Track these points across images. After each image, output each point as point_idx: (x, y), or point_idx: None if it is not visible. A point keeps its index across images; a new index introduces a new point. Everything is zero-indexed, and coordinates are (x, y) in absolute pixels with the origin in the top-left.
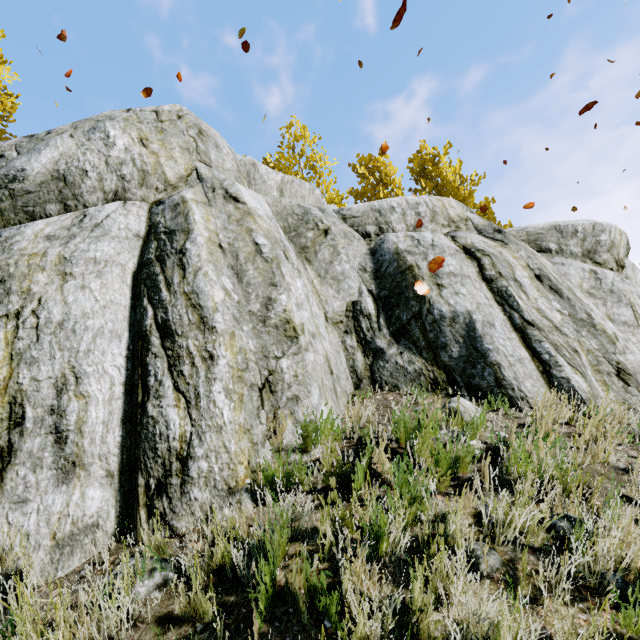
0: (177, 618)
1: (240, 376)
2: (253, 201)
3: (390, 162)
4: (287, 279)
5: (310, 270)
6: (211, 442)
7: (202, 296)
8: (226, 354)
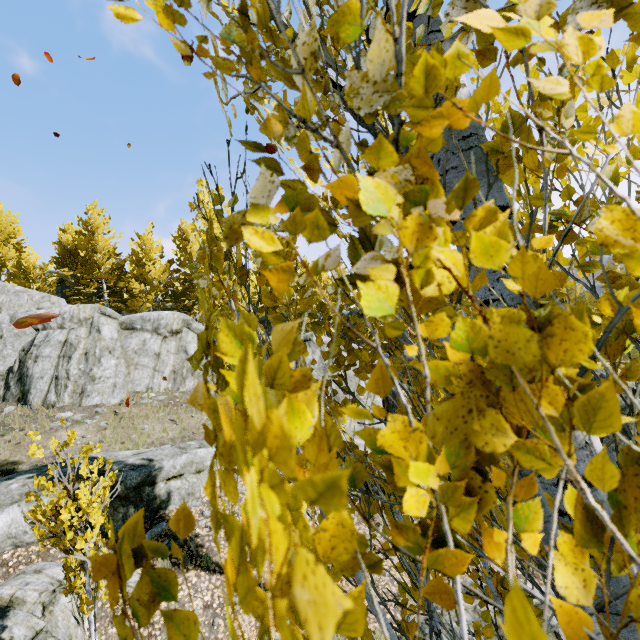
0: None
1: None
2: None
3: (147, 241)
4: None
5: None
6: None
7: None
8: None
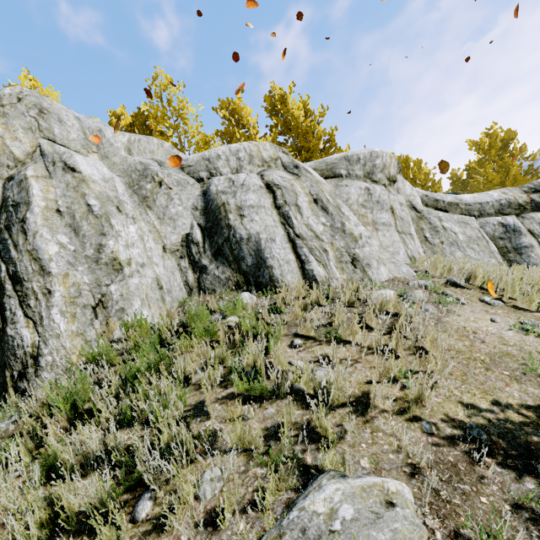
0: (22, 433)
1: (73, 301)
2: (89, 169)
3: (244, 104)
4: (117, 228)
5: (151, 214)
6: (53, 344)
7: (40, 252)
8: (60, 289)
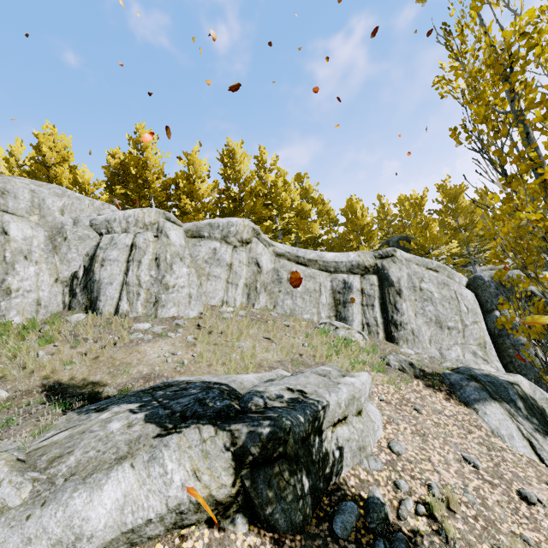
0: None
1: None
2: (17, 232)
3: (196, 158)
4: (19, 270)
5: (57, 257)
6: None
7: None
8: None
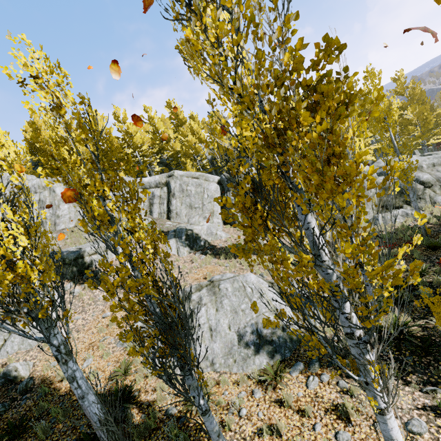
0: None
1: None
2: None
3: None
4: None
5: None
6: None
7: None
8: None
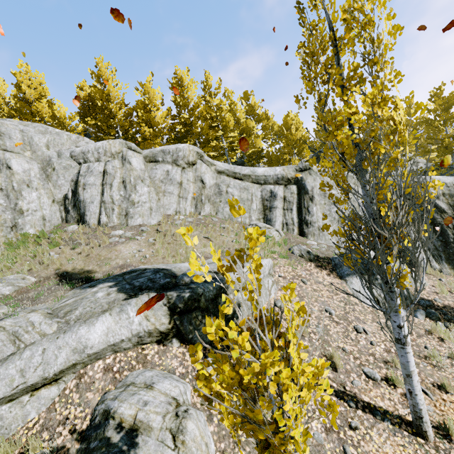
0: None
1: (2, 225)
2: (18, 166)
3: (150, 88)
4: (25, 195)
5: (50, 184)
6: None
7: None
8: None
